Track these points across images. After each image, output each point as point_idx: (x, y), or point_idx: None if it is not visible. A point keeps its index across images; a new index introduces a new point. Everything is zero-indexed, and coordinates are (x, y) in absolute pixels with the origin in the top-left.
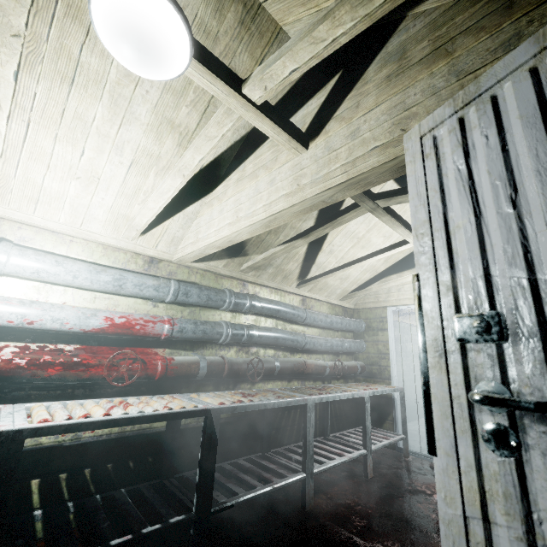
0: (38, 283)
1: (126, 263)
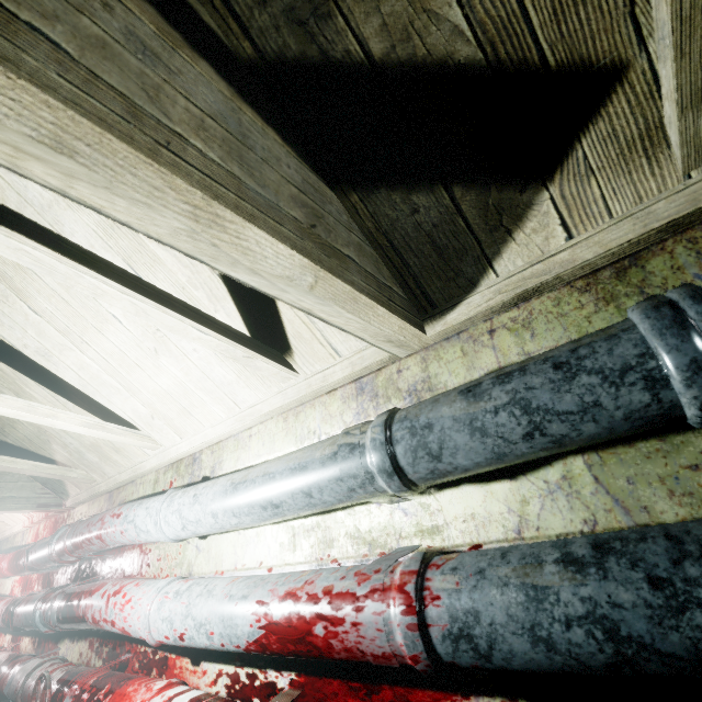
0: (234, 533)
1: (320, 426)
